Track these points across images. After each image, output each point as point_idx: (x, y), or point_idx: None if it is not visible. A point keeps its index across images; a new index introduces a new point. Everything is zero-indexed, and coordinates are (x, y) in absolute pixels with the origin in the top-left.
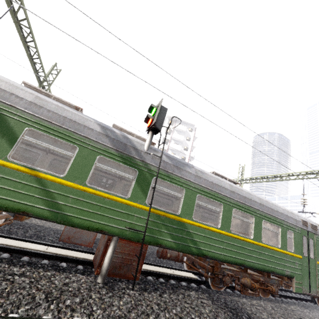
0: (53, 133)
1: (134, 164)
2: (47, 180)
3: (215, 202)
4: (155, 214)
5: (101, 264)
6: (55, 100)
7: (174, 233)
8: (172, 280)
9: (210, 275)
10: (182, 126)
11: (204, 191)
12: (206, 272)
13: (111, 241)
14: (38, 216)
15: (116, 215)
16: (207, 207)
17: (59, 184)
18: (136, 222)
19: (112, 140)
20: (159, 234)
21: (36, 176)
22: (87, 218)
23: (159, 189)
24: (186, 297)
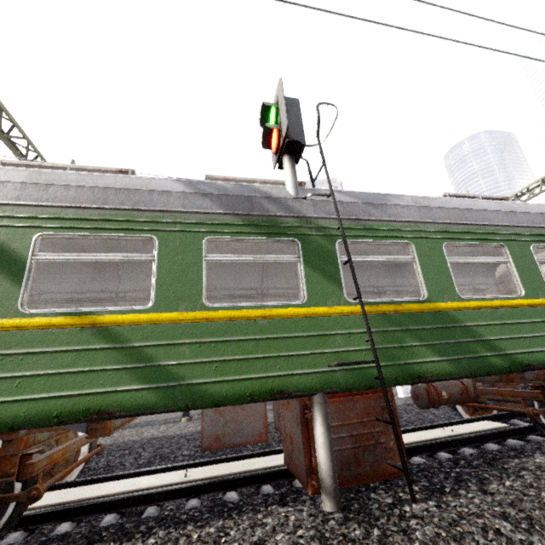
0: (92, 228)
1: (284, 230)
2: (119, 325)
3: (486, 245)
4: (377, 315)
5: (313, 468)
6: None
7: (436, 341)
8: (463, 448)
9: (538, 408)
10: None
11: (451, 231)
12: (527, 405)
13: (313, 407)
14: (133, 410)
15: (297, 347)
16: (475, 261)
17: (148, 325)
18: (345, 346)
19: (217, 199)
20: (407, 354)
21: (93, 325)
22: (239, 376)
23: (358, 262)
24: (539, 473)
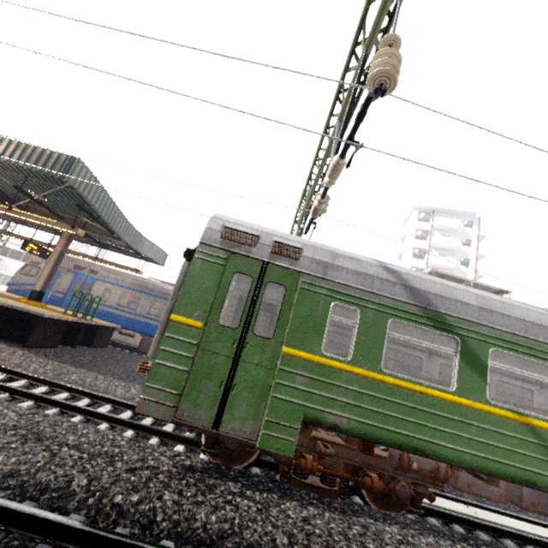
0: (521, 351)
1: None
2: (541, 429)
3: None
4: None
5: None
6: (464, 284)
7: None
8: None
9: None
10: (450, 221)
11: None
12: None
13: None
14: None
15: None
16: None
17: None
18: None
19: None
20: None
21: (527, 424)
22: None
23: None
24: None
